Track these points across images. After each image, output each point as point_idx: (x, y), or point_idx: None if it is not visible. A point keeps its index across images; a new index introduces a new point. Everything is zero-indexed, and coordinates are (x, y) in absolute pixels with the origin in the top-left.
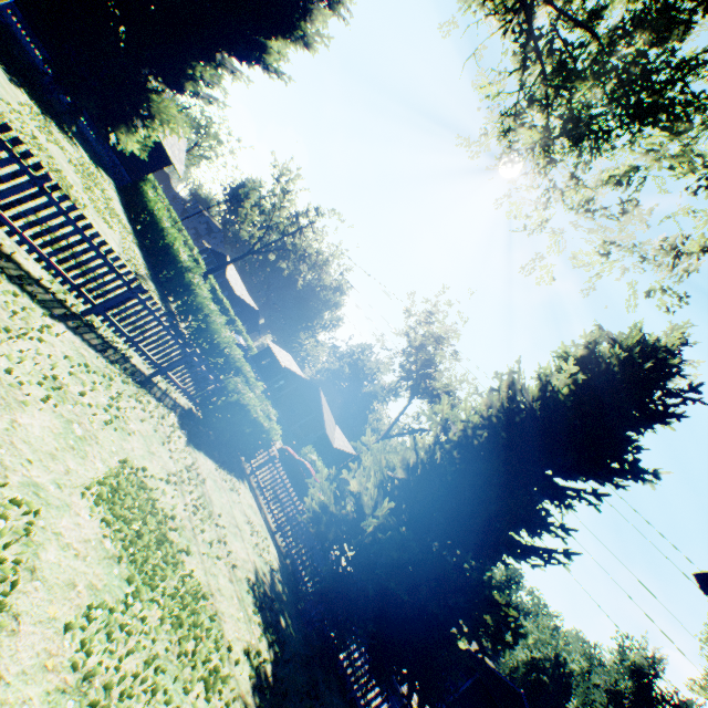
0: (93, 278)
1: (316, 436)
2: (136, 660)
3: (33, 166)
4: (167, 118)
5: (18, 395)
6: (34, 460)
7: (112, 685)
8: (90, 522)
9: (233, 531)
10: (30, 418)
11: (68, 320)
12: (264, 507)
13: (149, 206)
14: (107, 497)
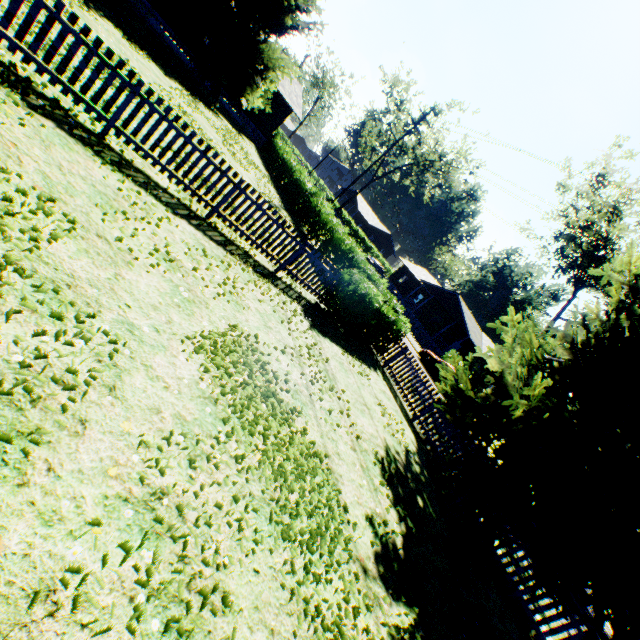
0: (204, 180)
1: (460, 344)
2: (223, 493)
3: (128, 75)
4: (276, 63)
5: (126, 258)
6: (133, 306)
7: (183, 508)
8: (186, 365)
9: (360, 408)
10: (136, 276)
11: (190, 219)
12: (399, 396)
13: (280, 154)
14: (211, 350)
